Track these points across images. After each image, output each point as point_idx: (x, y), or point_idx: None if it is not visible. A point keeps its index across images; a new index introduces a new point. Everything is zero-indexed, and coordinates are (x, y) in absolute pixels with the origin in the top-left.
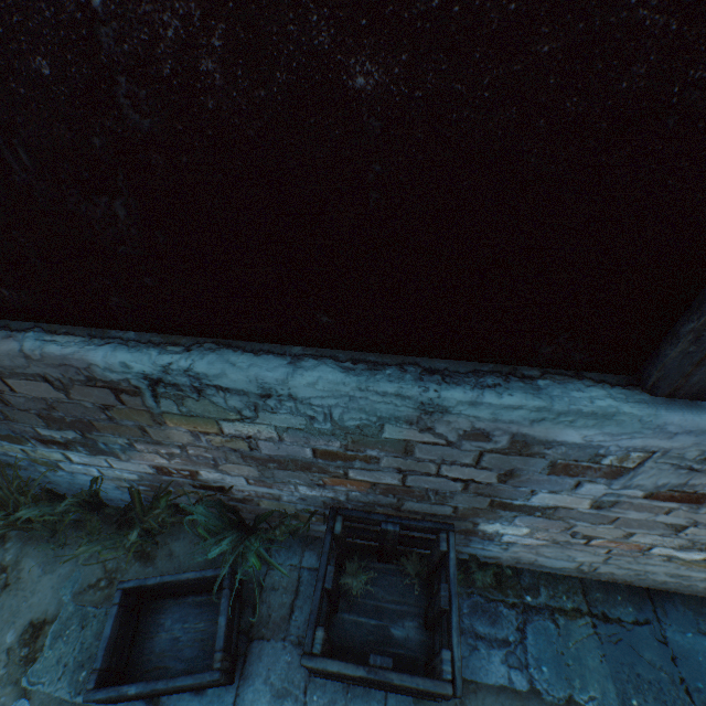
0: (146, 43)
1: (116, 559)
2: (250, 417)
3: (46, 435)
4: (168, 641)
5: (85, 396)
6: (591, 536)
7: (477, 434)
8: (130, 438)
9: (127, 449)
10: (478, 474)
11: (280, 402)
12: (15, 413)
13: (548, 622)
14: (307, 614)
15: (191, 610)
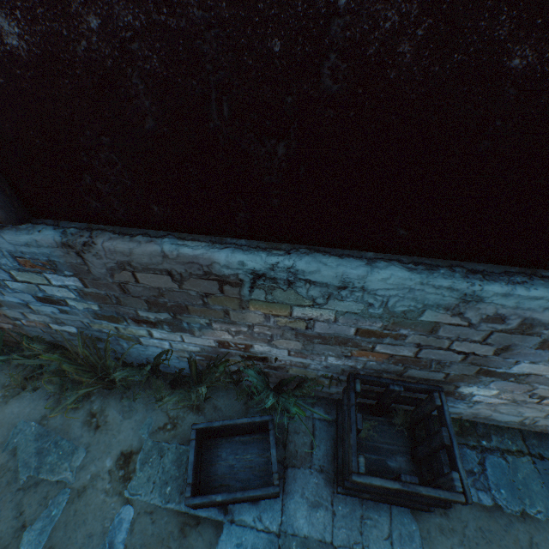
0: (364, 31)
1: (175, 410)
2: (320, 304)
3: (143, 316)
4: (226, 467)
5: (194, 286)
6: (545, 397)
7: (495, 318)
8: (211, 319)
9: (204, 327)
10: (479, 349)
11: (351, 292)
12: (128, 299)
13: (500, 459)
14: (323, 451)
15: (239, 446)
